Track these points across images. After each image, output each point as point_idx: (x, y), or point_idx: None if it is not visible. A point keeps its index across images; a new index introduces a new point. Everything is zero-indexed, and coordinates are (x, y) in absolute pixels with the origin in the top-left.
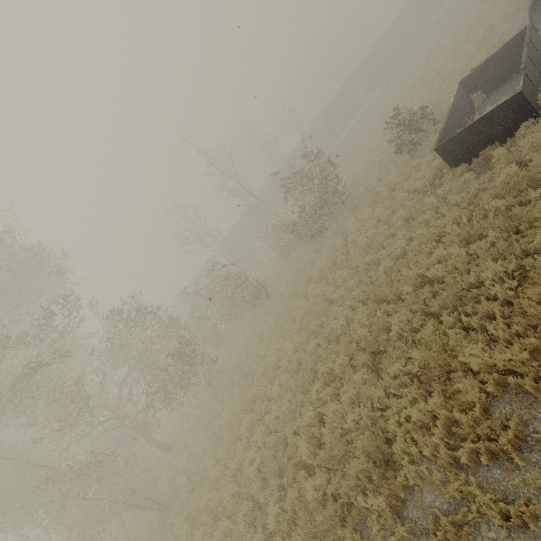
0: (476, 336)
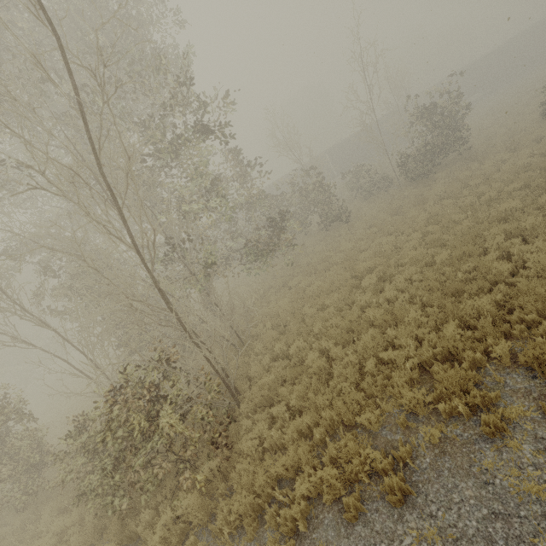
0: None
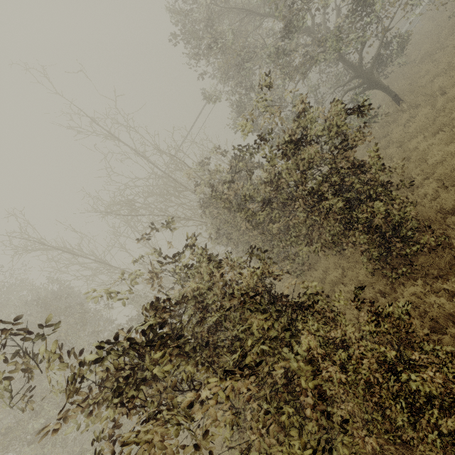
0: None
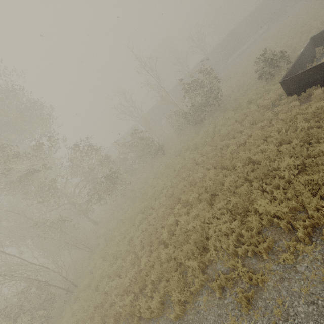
0: (266, 196)
